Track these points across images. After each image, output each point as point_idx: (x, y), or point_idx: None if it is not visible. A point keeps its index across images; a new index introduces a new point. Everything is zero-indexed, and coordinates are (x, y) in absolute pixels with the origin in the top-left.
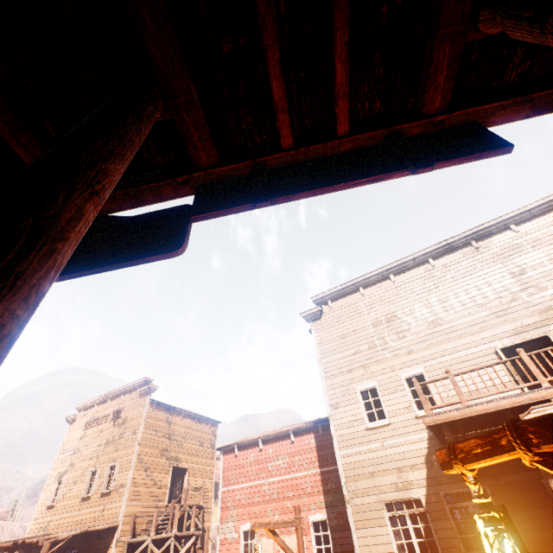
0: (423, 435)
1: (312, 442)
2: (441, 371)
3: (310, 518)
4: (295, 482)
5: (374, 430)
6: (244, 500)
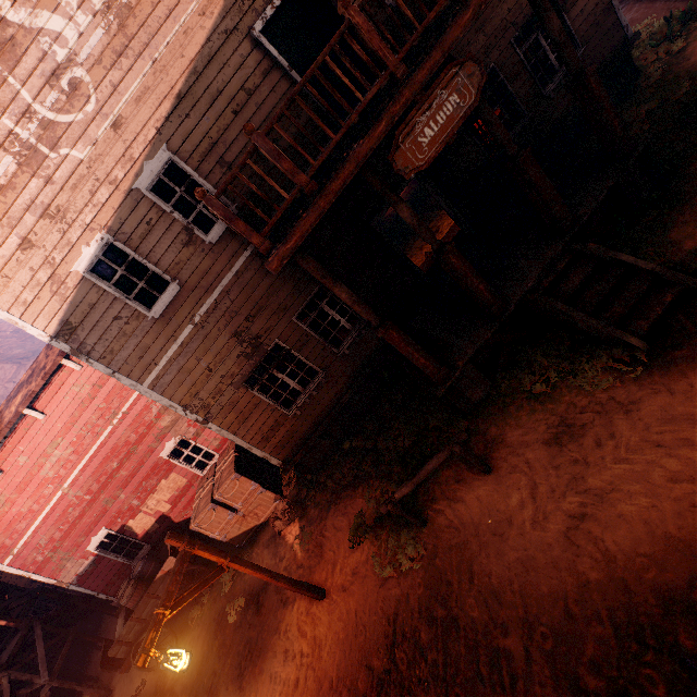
0: (238, 267)
1: (79, 391)
2: (199, 136)
3: (163, 455)
4: (108, 449)
5: (168, 315)
6: (59, 533)
